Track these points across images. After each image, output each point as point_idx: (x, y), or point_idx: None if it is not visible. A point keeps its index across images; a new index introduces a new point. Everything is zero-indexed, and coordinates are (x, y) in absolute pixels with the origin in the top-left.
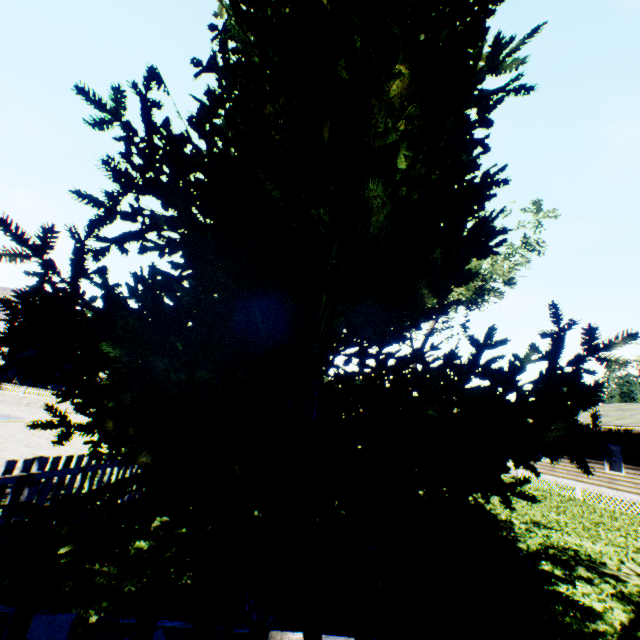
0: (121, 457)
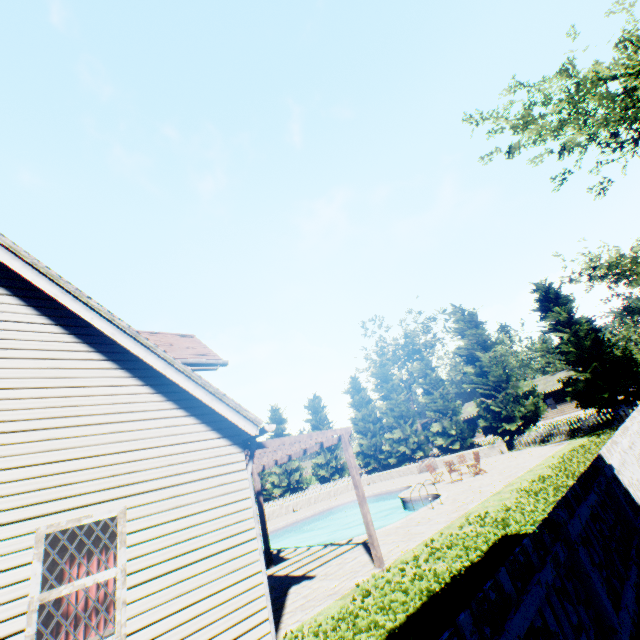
0: (554, 427)
